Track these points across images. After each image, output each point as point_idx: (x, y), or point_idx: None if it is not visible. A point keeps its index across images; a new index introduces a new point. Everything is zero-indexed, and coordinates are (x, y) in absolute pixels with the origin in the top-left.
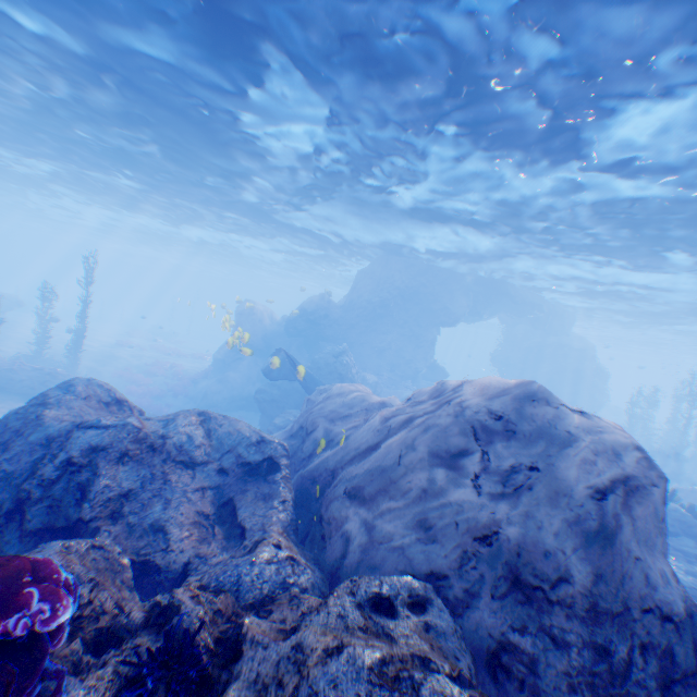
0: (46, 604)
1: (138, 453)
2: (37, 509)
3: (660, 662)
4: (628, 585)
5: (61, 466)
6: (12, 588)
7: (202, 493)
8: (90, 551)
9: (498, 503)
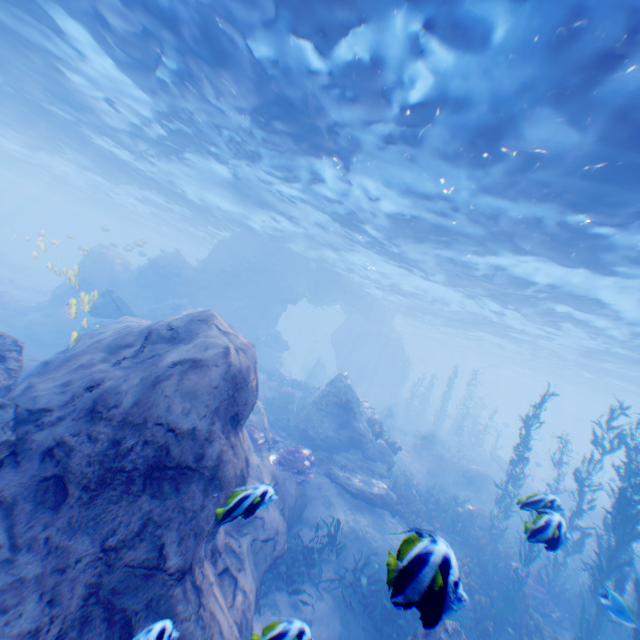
0: None
1: None
2: None
3: (158, 453)
4: (154, 409)
5: None
6: None
7: None
8: None
9: (119, 371)
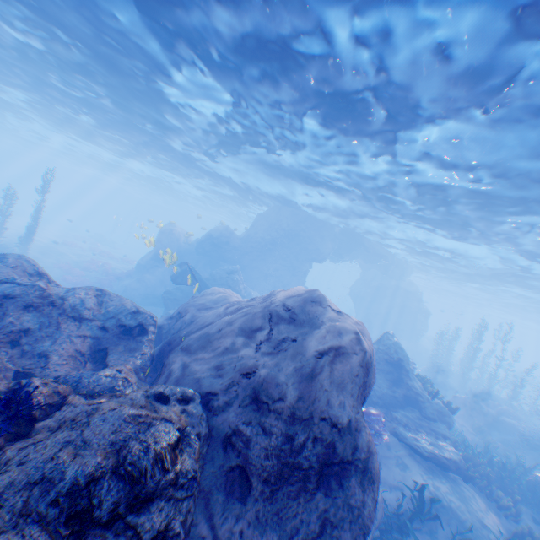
0: None
1: (41, 306)
2: None
3: (324, 448)
4: (316, 403)
5: None
6: None
7: (84, 340)
8: None
9: (263, 356)
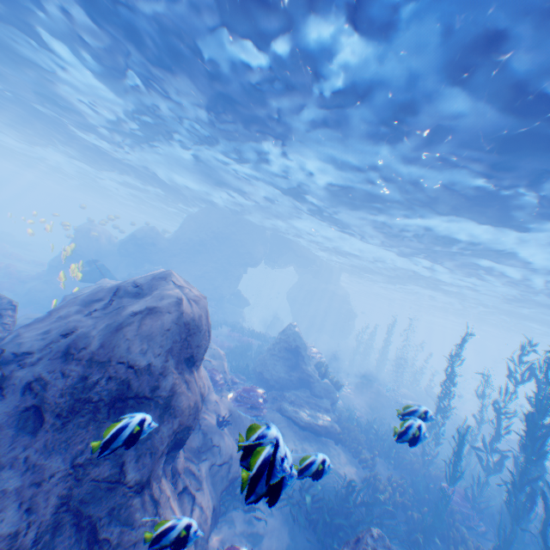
0: None
1: None
2: None
3: (120, 386)
4: (116, 350)
5: None
6: None
7: None
8: None
9: (89, 320)
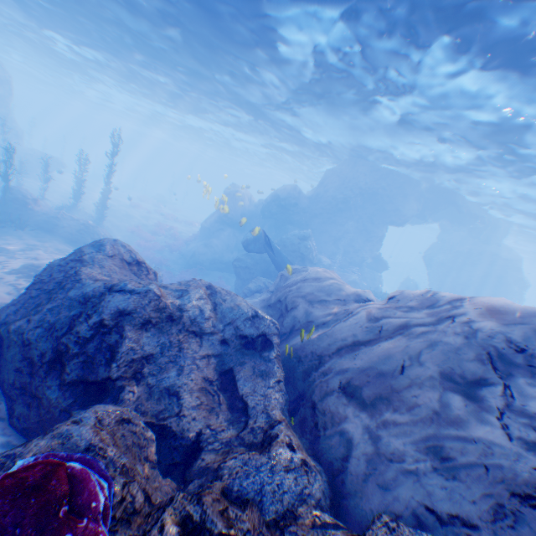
0: None
1: (157, 320)
2: (73, 363)
3: None
4: None
5: (94, 327)
6: (45, 535)
7: (207, 362)
8: (120, 425)
9: None
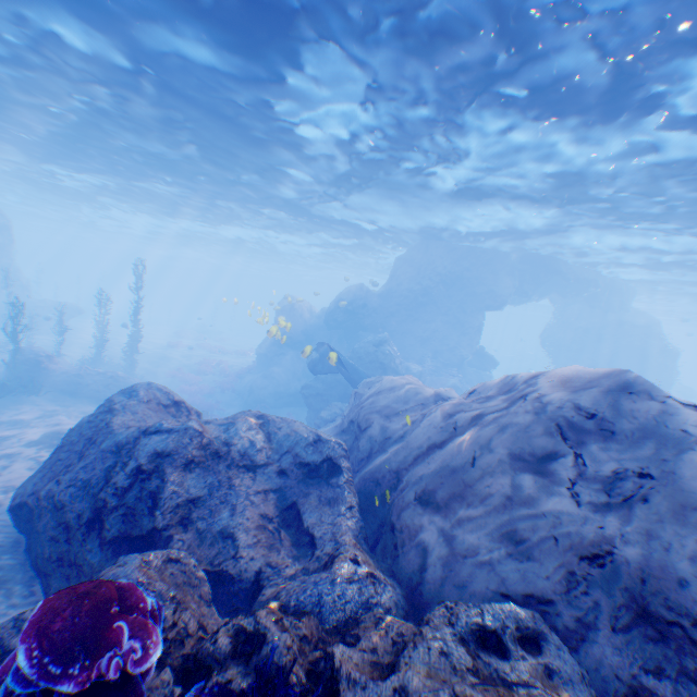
0: (136, 642)
1: (202, 458)
2: (113, 517)
3: None
4: None
5: (132, 474)
6: (101, 622)
7: (265, 498)
8: (168, 565)
9: (605, 517)
